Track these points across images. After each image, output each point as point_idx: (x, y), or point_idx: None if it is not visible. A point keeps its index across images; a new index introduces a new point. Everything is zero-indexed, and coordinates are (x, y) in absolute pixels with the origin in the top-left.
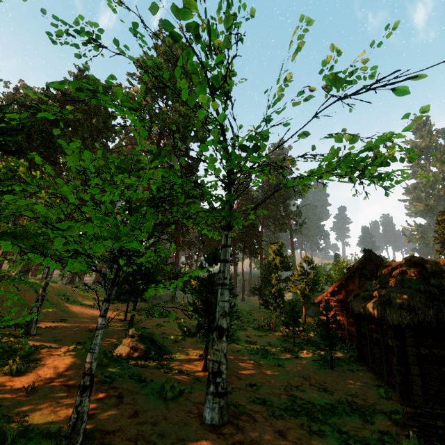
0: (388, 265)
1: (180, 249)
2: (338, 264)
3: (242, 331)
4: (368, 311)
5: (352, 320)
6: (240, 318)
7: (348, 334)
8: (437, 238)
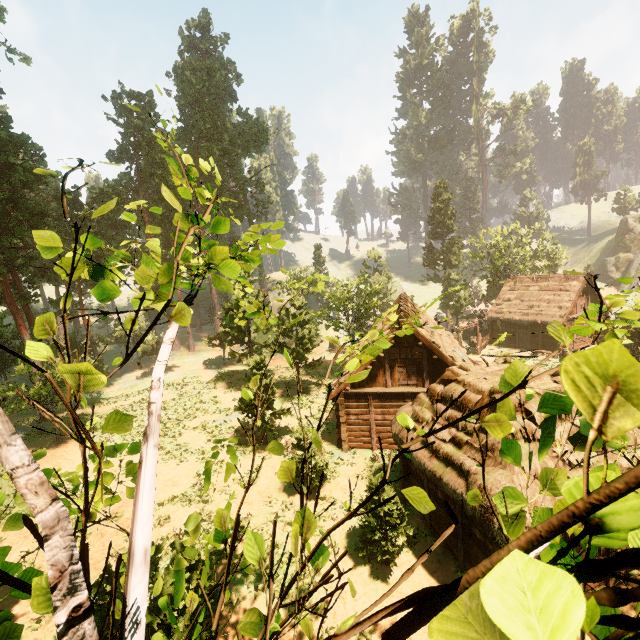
0: (456, 376)
1: (27, 300)
2: (336, 293)
3: (215, 475)
4: (447, 492)
5: (381, 417)
6: (200, 417)
7: (375, 437)
8: (432, 219)
